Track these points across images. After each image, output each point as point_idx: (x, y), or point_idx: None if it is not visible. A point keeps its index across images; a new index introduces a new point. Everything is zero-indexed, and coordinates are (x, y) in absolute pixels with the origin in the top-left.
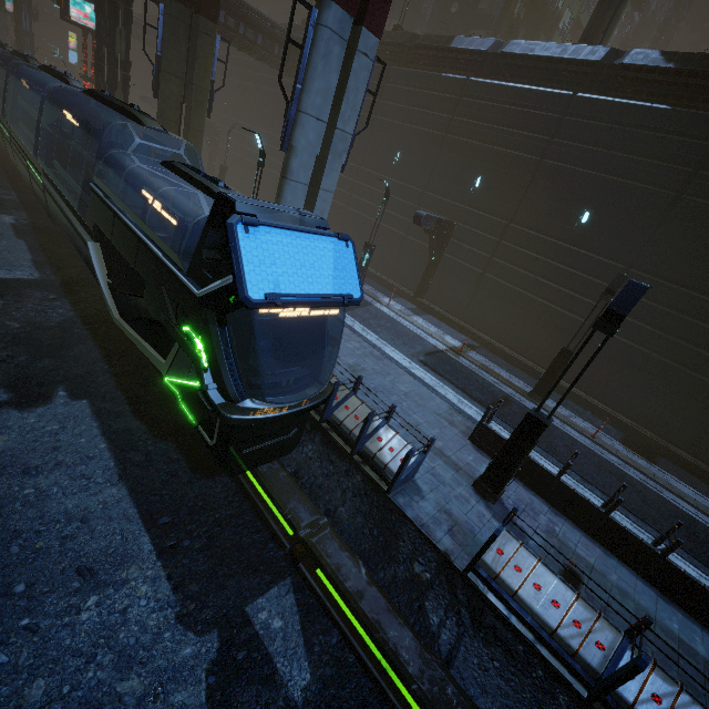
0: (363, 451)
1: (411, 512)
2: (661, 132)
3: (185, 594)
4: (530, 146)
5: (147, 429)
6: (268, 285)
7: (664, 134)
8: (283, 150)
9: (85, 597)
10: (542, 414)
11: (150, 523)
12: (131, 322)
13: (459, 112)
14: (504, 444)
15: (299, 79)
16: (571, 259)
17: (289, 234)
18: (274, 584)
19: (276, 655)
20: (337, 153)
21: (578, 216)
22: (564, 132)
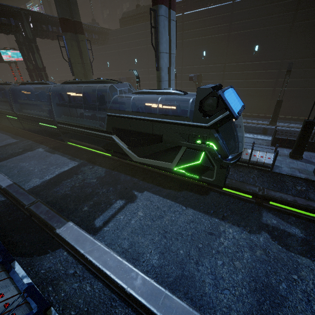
0: (251, 162)
1: (283, 172)
2: (276, 2)
3: (242, 226)
4: (222, 30)
5: (173, 190)
6: (235, 110)
7: (277, 3)
8: (157, 70)
9: (219, 239)
10: (310, 120)
11: (209, 214)
12: (148, 156)
13: (185, 29)
14: (299, 137)
15: (157, 40)
16: (257, 67)
17: (227, 91)
18: (261, 213)
19: (284, 229)
20: (172, 63)
21: (253, 49)
22: (235, 18)
